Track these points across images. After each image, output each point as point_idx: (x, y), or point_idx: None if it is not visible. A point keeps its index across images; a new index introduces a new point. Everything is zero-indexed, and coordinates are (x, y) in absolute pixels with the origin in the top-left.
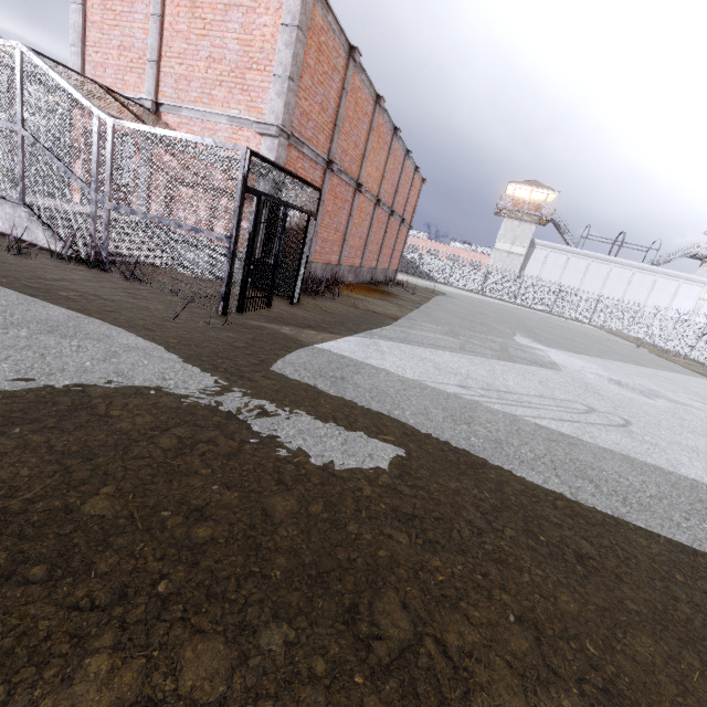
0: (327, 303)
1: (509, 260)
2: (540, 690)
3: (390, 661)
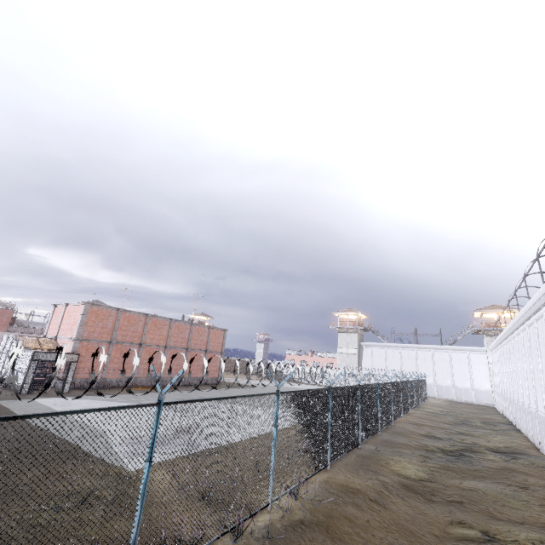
0: (88, 391)
1: (349, 358)
2: None
3: None
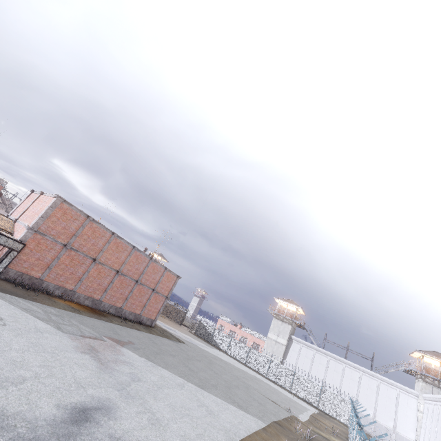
0: (15, 288)
1: (276, 346)
2: None
3: None
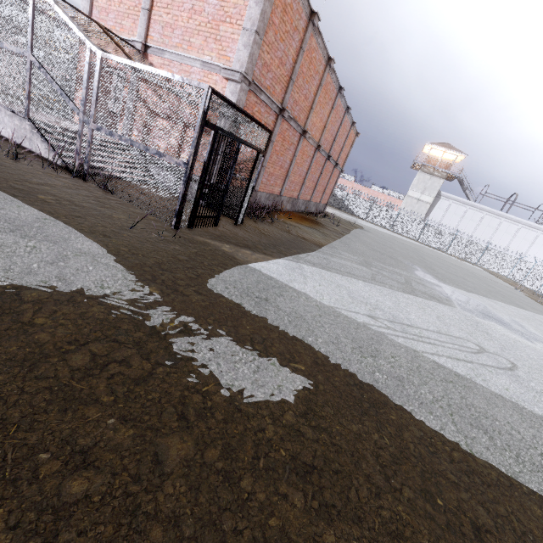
0: (266, 226)
1: (418, 205)
2: None
3: None
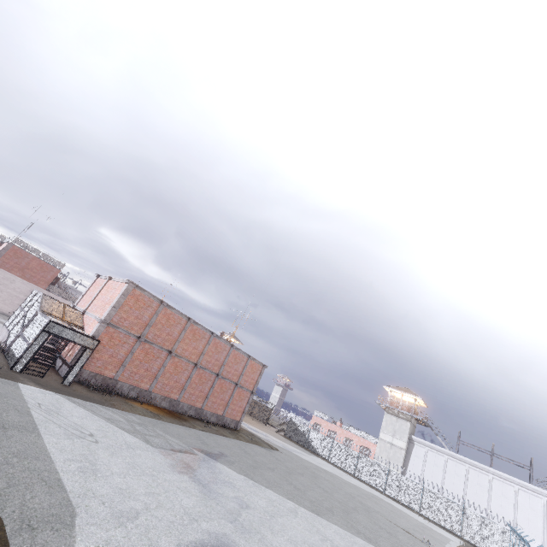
0: (91, 393)
1: (392, 451)
2: None
3: None
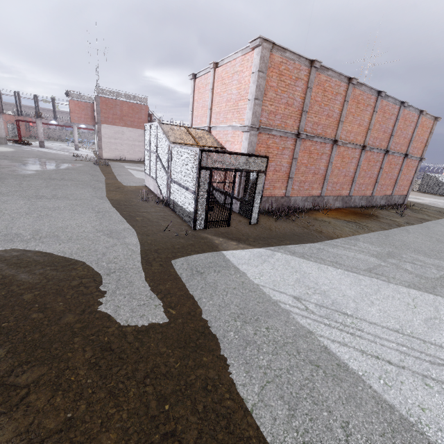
0: (283, 224)
1: None
2: (25, 442)
3: (8, 384)
